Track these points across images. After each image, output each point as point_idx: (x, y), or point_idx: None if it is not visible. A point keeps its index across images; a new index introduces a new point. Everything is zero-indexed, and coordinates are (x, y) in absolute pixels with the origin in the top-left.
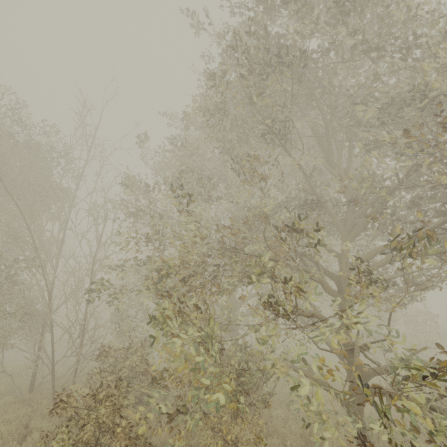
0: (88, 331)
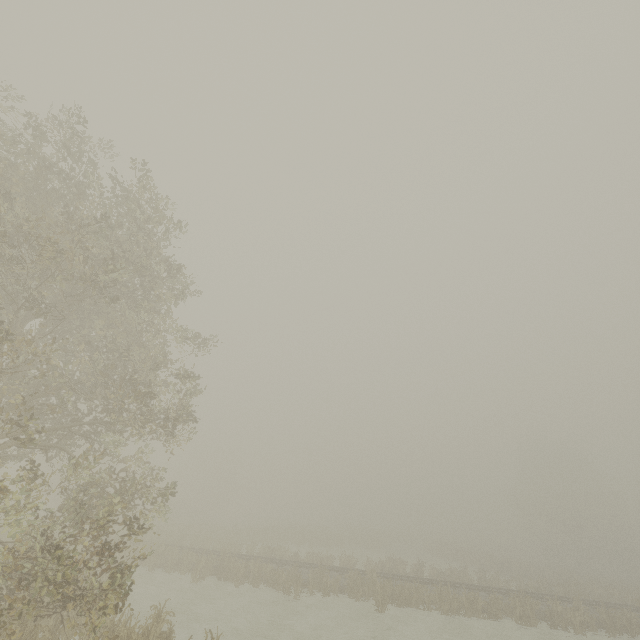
0: None
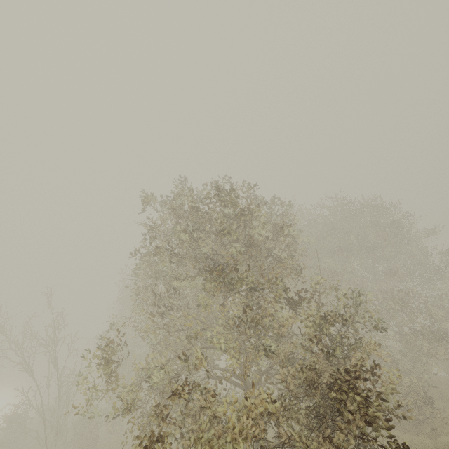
0: None
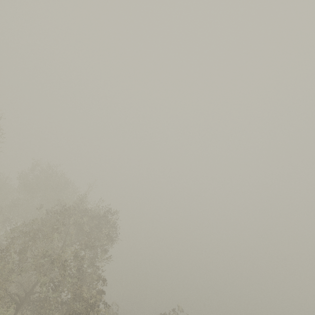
0: None
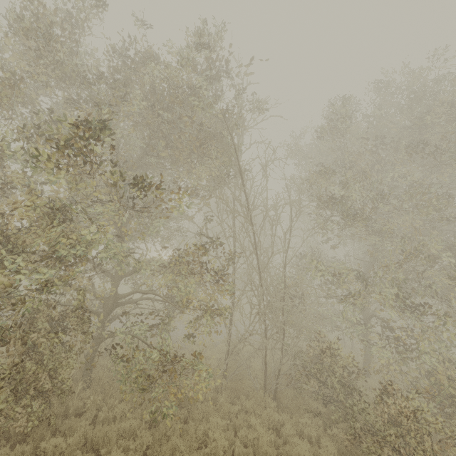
0: (289, 328)
